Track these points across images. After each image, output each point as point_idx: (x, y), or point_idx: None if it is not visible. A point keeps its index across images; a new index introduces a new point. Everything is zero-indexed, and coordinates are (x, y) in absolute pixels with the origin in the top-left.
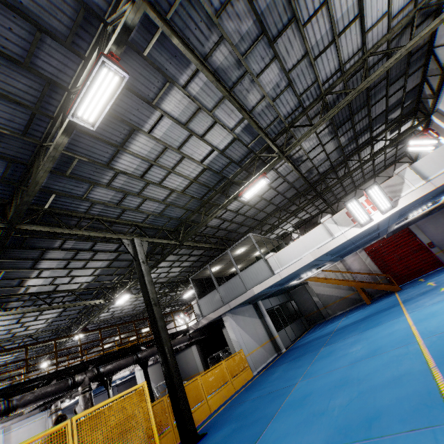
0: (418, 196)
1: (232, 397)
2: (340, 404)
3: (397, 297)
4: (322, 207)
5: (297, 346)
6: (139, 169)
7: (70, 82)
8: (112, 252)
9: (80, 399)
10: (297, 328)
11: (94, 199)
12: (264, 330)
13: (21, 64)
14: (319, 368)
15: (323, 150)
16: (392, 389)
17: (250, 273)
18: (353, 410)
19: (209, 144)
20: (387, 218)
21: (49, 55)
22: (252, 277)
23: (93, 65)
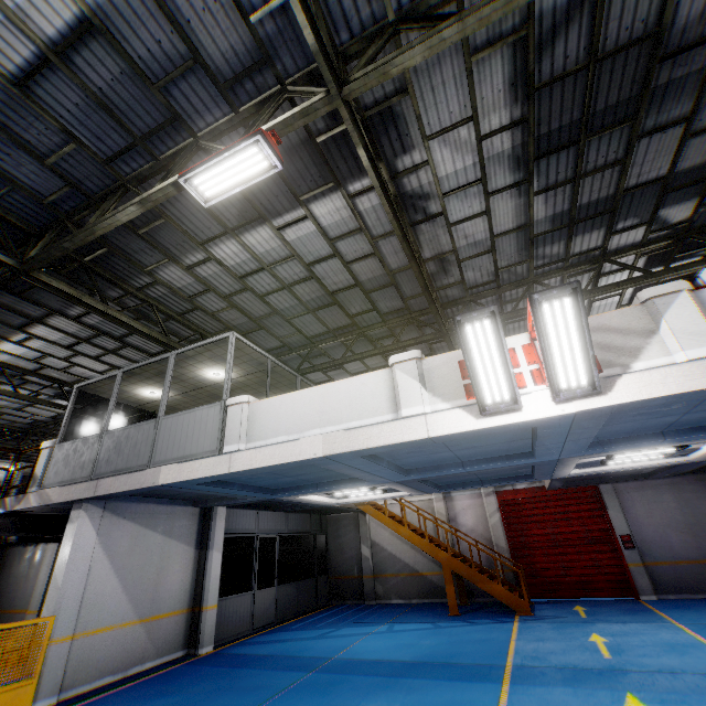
0: (686, 387)
1: None
2: None
3: (512, 640)
4: None
5: (233, 656)
6: None
7: None
8: None
9: None
10: (295, 599)
11: None
12: (190, 580)
13: None
14: None
15: (485, 213)
16: None
17: (179, 427)
18: None
19: None
20: (564, 421)
21: None
22: (177, 437)
23: None
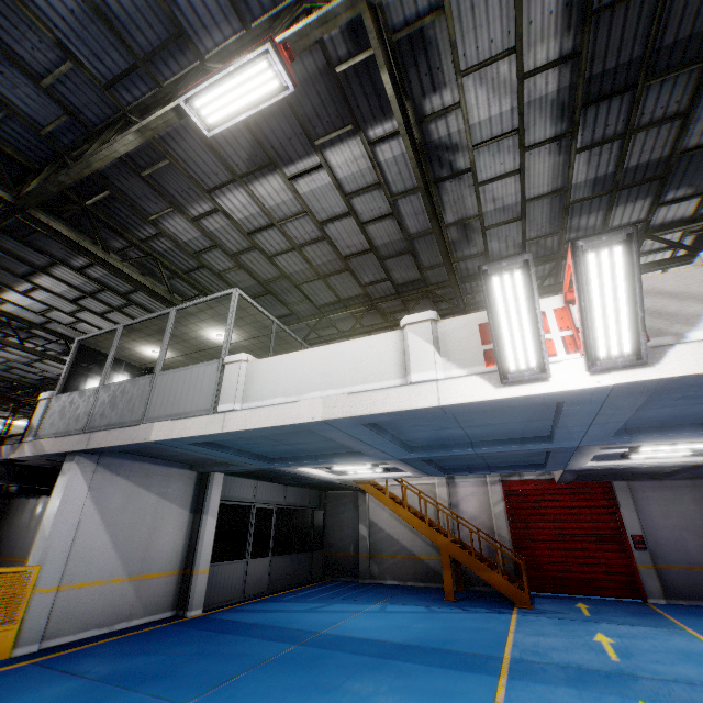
0: None
1: None
2: None
3: (510, 632)
4: None
5: (221, 621)
6: None
7: None
8: None
9: None
10: (289, 571)
11: None
12: (183, 543)
13: None
14: None
15: (519, 171)
16: None
17: (175, 384)
18: None
19: None
20: (597, 396)
21: None
22: (172, 394)
23: None
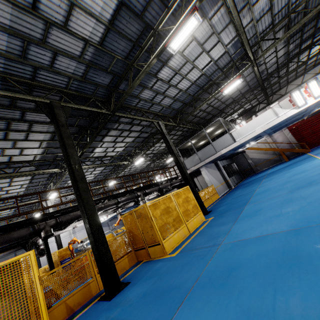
0: None
1: (213, 203)
2: (290, 185)
3: (309, 154)
4: (261, 100)
5: (242, 184)
6: (168, 77)
7: (156, 24)
8: (138, 132)
9: (141, 202)
10: (238, 178)
11: (141, 97)
12: (221, 177)
13: (139, 17)
14: (267, 184)
15: (276, 56)
16: (318, 175)
17: (219, 142)
18: (298, 184)
19: (210, 57)
20: (316, 102)
21: (152, 9)
22: (220, 144)
23: (187, 16)
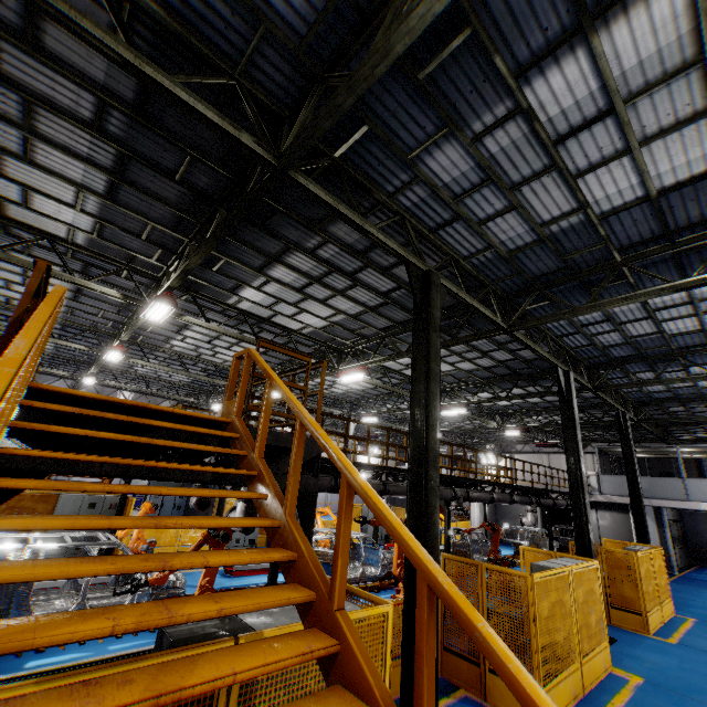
0: None
1: None
2: None
3: None
4: None
5: (701, 579)
6: (700, 371)
7: None
8: None
9: (530, 515)
10: (682, 557)
11: (631, 375)
12: (658, 541)
13: None
14: None
15: None
16: None
17: (702, 486)
18: None
19: None
20: None
21: None
22: (703, 491)
23: None
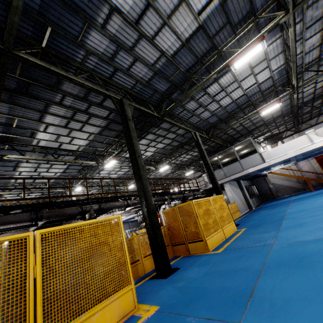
0: None
1: (237, 219)
2: None
3: None
4: (289, 127)
5: (264, 207)
6: (215, 92)
7: (221, 46)
8: (171, 139)
9: (167, 206)
10: (258, 201)
11: (186, 107)
12: (243, 196)
13: (211, 38)
14: (299, 206)
15: (314, 87)
16: None
17: (247, 161)
18: None
19: (256, 80)
20: None
21: (222, 33)
22: (248, 163)
23: (255, 43)
